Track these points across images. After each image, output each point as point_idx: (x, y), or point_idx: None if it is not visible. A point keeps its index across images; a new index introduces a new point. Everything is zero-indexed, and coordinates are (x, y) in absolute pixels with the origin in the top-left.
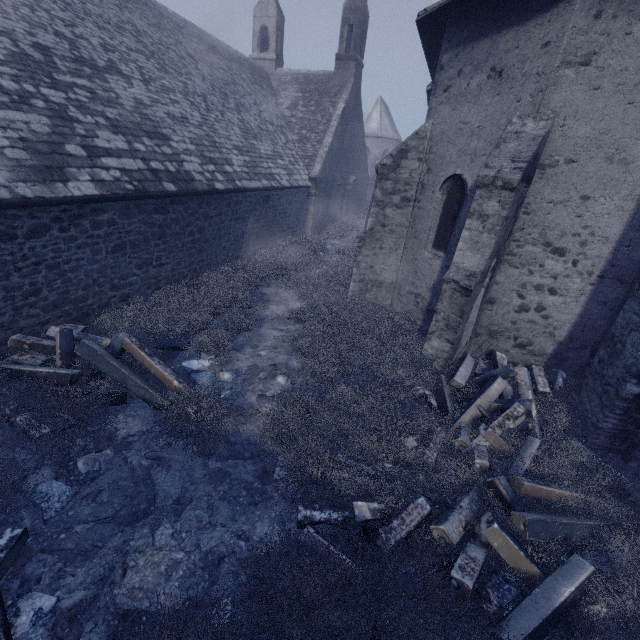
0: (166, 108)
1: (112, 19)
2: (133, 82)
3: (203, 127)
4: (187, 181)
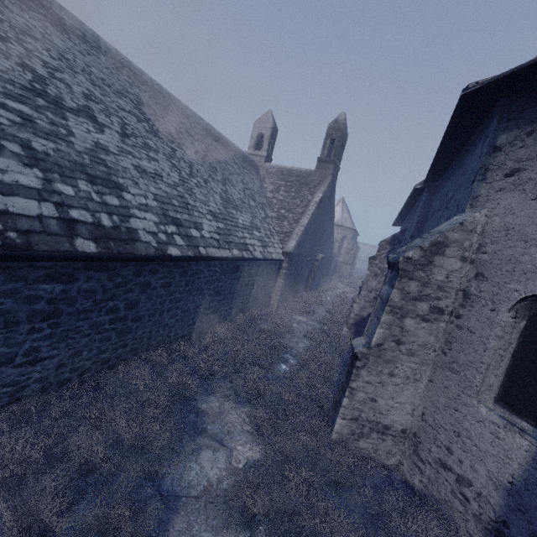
0: (137, 161)
1: (116, 86)
2: (106, 130)
3: (178, 187)
4: (124, 241)
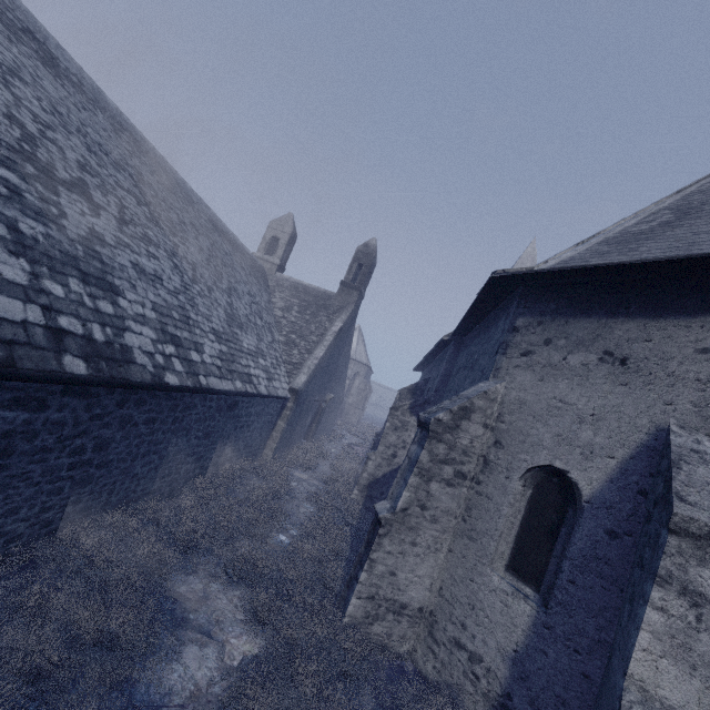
0: (136, 257)
1: (114, 154)
2: (102, 213)
3: (180, 296)
4: (118, 361)
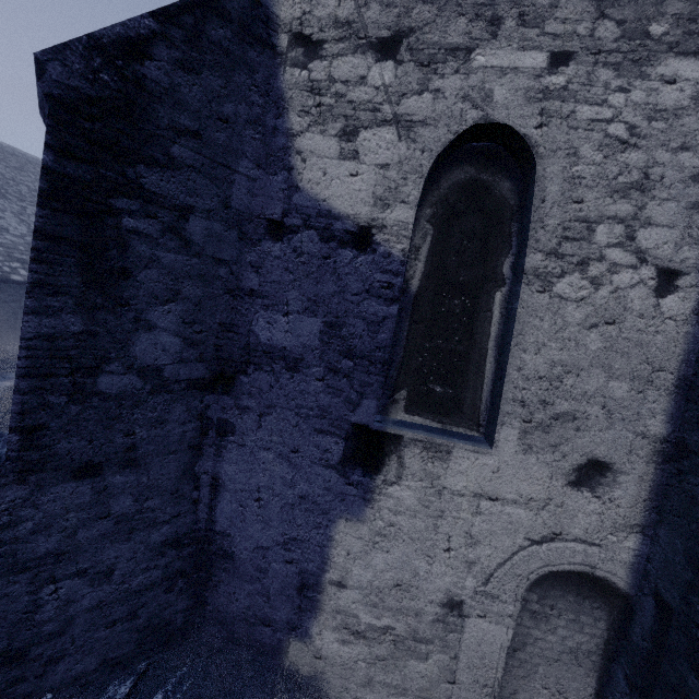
0: None
1: None
2: None
3: (26, 237)
4: None
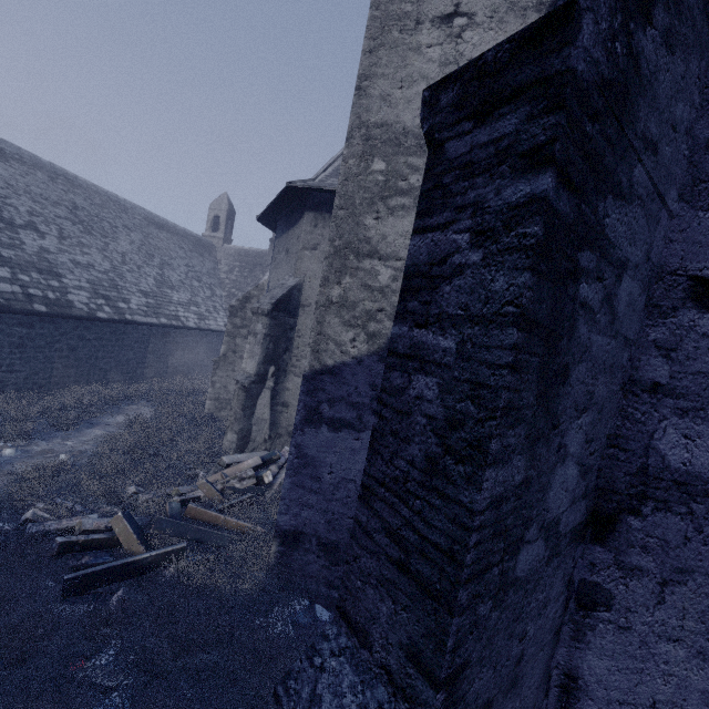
0: (73, 256)
1: (52, 197)
2: (47, 237)
3: (109, 273)
4: (65, 307)
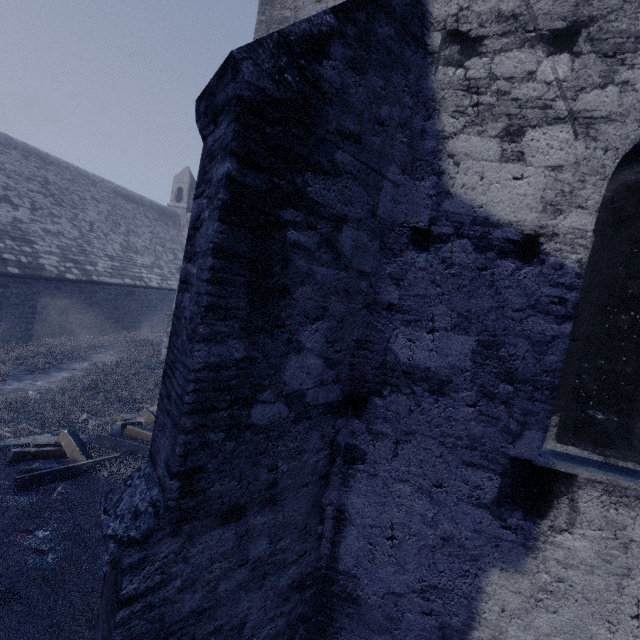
0: (44, 226)
1: (25, 174)
2: (20, 208)
3: (78, 240)
4: (36, 269)
